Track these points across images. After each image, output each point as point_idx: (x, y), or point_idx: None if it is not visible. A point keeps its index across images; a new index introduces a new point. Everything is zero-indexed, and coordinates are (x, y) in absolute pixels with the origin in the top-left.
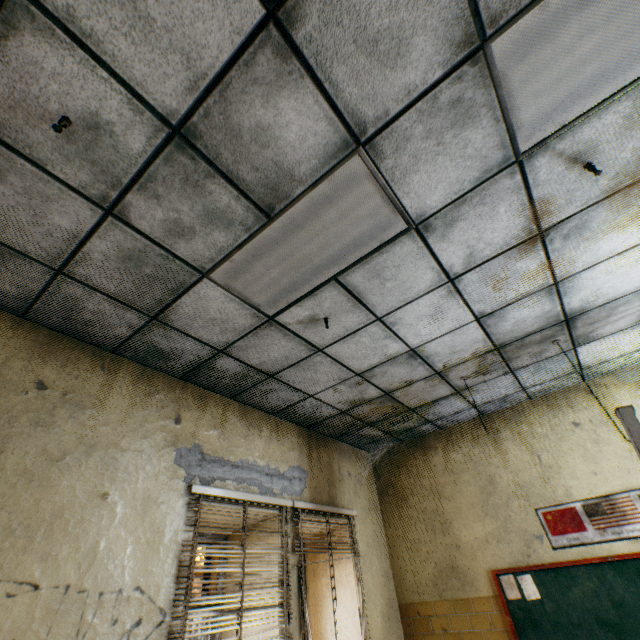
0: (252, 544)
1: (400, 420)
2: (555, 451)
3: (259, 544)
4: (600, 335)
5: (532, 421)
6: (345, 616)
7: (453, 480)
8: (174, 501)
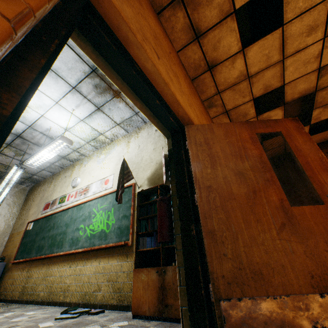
0: None
1: None
2: (58, 185)
3: None
4: (45, 144)
5: (60, 176)
6: None
7: (38, 195)
8: None
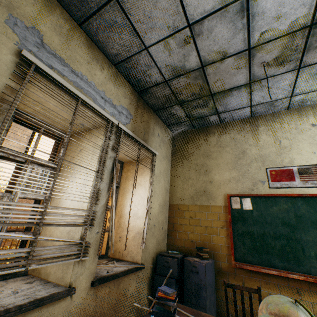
0: (85, 141)
1: (200, 105)
2: (292, 139)
3: (89, 141)
4: None
5: (283, 122)
6: (139, 199)
7: (219, 150)
8: (0, 51)
